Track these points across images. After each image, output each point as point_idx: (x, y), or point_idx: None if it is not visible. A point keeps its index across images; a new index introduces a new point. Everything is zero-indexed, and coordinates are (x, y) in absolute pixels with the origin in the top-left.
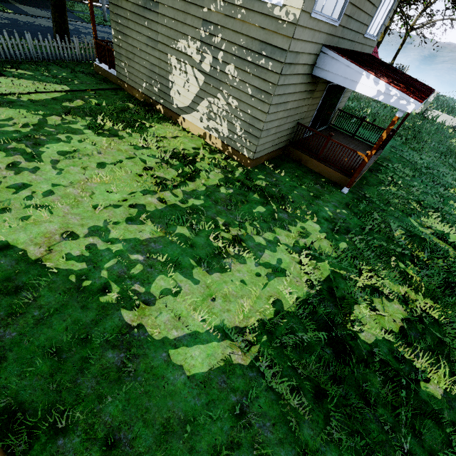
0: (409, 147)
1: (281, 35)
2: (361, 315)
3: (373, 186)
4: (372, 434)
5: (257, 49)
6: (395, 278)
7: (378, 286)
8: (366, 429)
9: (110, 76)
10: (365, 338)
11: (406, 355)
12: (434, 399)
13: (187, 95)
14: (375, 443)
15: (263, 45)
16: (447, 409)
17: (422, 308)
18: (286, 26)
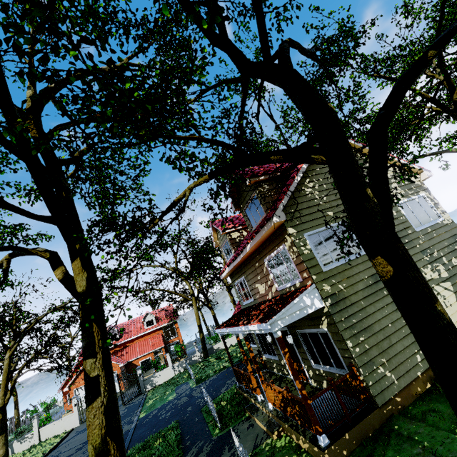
0: None
1: (453, 228)
2: None
3: None
4: None
5: (453, 240)
6: None
7: None
8: None
9: (368, 425)
10: None
11: None
12: None
13: (453, 310)
14: None
15: (453, 237)
16: None
17: None
18: (451, 224)
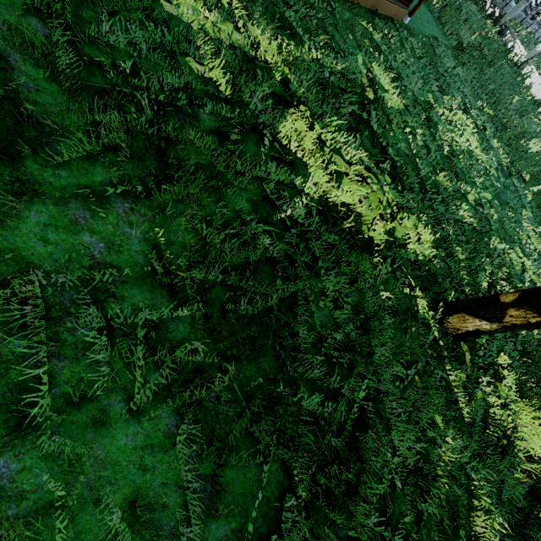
0: (454, 54)
1: None
2: (184, 2)
3: (356, 15)
4: (83, 12)
5: None
6: (264, 27)
7: (234, 11)
8: (78, 4)
9: None
10: (167, 6)
11: (198, 43)
12: (190, 69)
13: None
14: (72, 3)
15: None
16: (195, 79)
17: (269, 61)
18: None
